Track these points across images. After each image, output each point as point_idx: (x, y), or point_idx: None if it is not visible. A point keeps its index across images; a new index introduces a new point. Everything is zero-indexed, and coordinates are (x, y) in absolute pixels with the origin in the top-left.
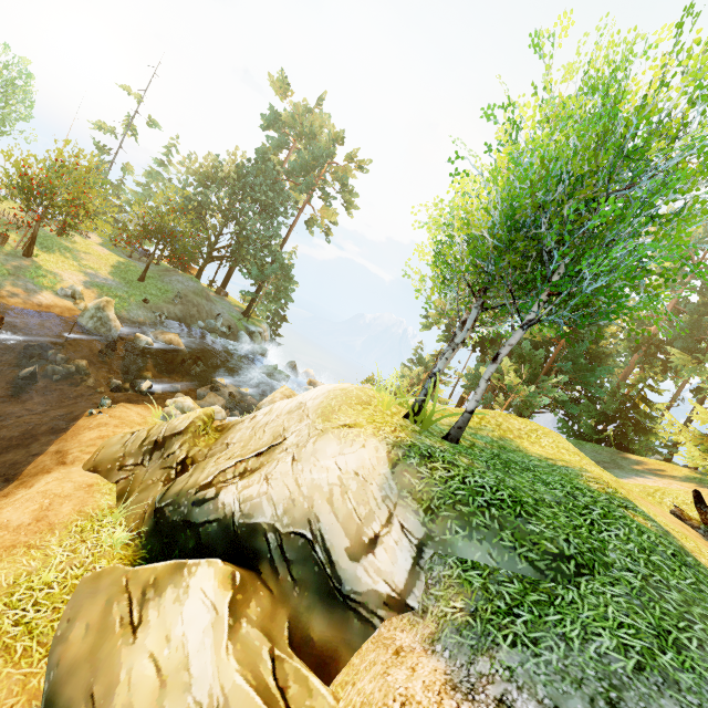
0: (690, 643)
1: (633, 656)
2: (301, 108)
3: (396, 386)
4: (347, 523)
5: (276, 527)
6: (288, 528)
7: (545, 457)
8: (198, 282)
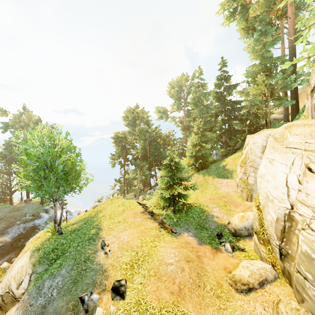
0: (64, 263)
1: (50, 274)
2: (17, 116)
3: (112, 194)
4: (17, 281)
5: (1, 294)
6: (4, 292)
7: (98, 217)
8: (9, 206)
